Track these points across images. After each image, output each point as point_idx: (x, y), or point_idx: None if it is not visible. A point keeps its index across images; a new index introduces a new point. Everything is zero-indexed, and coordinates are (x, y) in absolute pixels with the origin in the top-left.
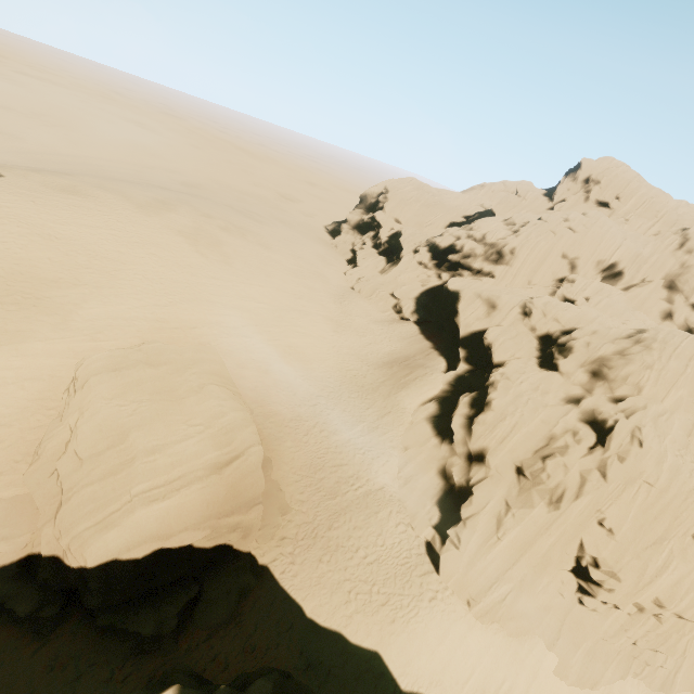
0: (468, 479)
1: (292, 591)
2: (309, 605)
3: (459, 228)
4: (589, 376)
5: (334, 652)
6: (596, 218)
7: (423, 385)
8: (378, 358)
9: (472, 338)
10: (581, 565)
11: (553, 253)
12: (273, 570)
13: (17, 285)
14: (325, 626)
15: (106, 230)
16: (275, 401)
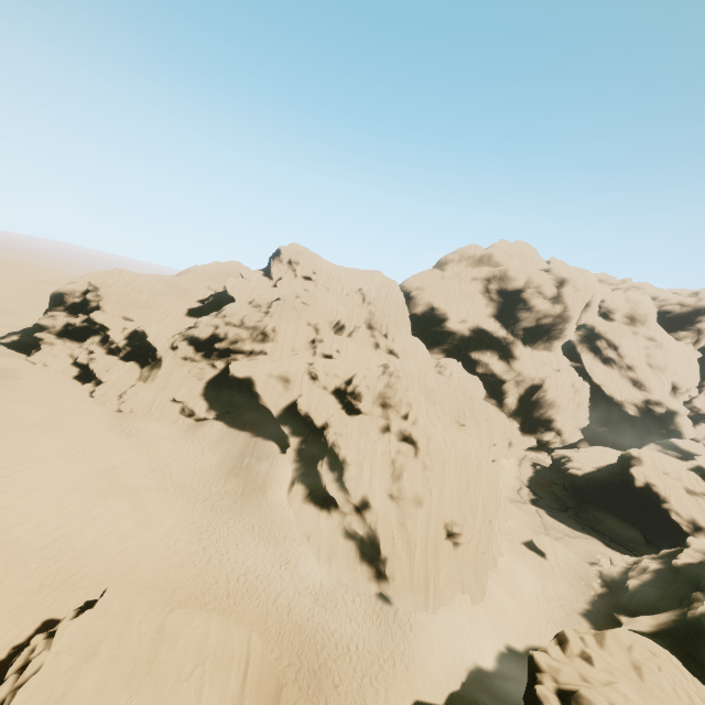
0: (369, 526)
1: None
2: None
3: (210, 316)
4: (382, 409)
5: None
6: (316, 292)
7: (278, 474)
8: (216, 472)
9: (286, 414)
10: (449, 529)
11: (301, 323)
12: None
13: None
14: None
15: None
16: (173, 589)
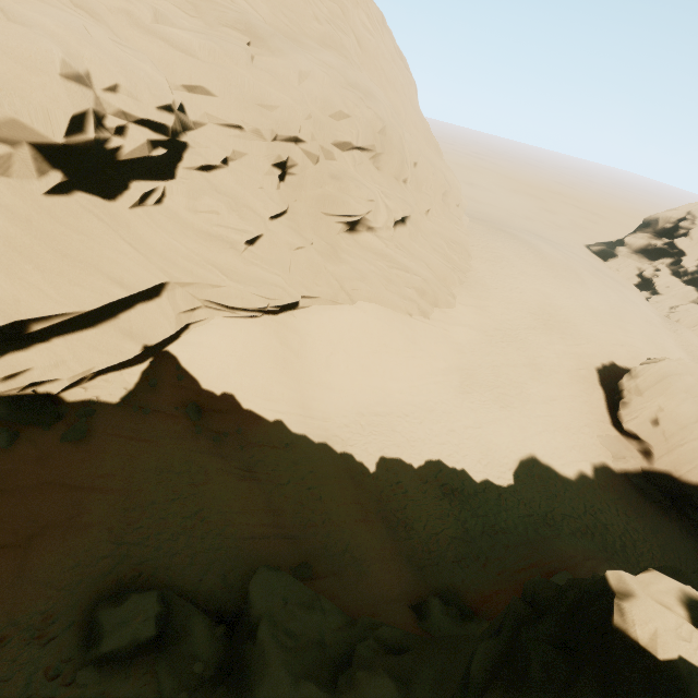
0: None
1: None
2: None
3: None
4: None
5: None
6: None
7: None
8: None
9: None
10: None
11: None
12: None
13: (540, 308)
14: None
15: (540, 267)
16: None
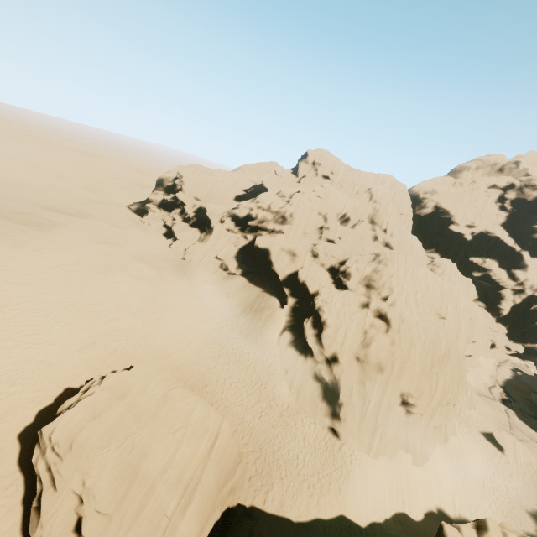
0: (334, 376)
1: (277, 512)
2: (292, 513)
3: (248, 201)
4: (365, 288)
5: (320, 533)
6: (330, 188)
7: (274, 322)
8: (233, 311)
9: (289, 279)
10: (405, 398)
11: (313, 212)
12: (258, 506)
13: None
14: (307, 520)
15: None
16: (189, 376)
